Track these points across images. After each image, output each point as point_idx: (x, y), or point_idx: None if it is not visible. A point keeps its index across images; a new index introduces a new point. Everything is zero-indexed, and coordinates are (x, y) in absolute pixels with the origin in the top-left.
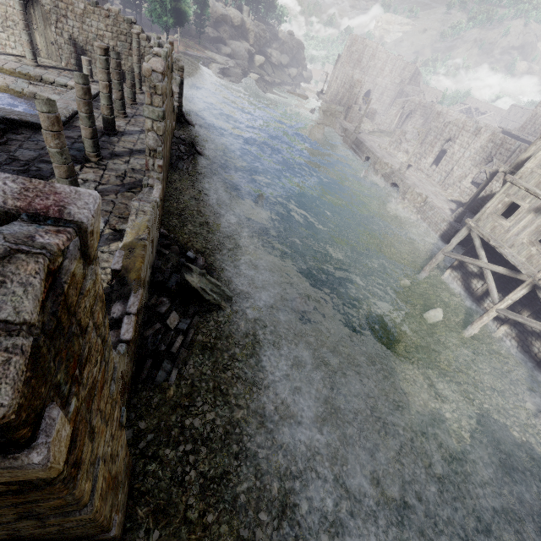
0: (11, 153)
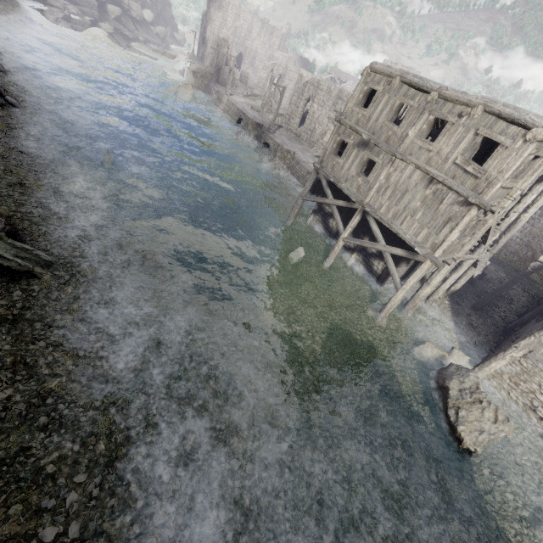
0: None
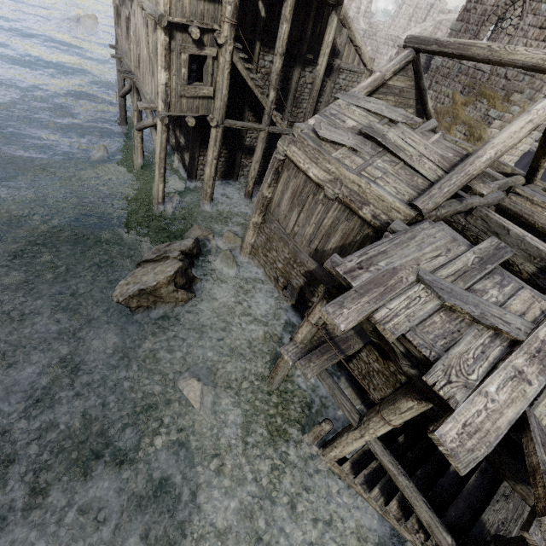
0: None
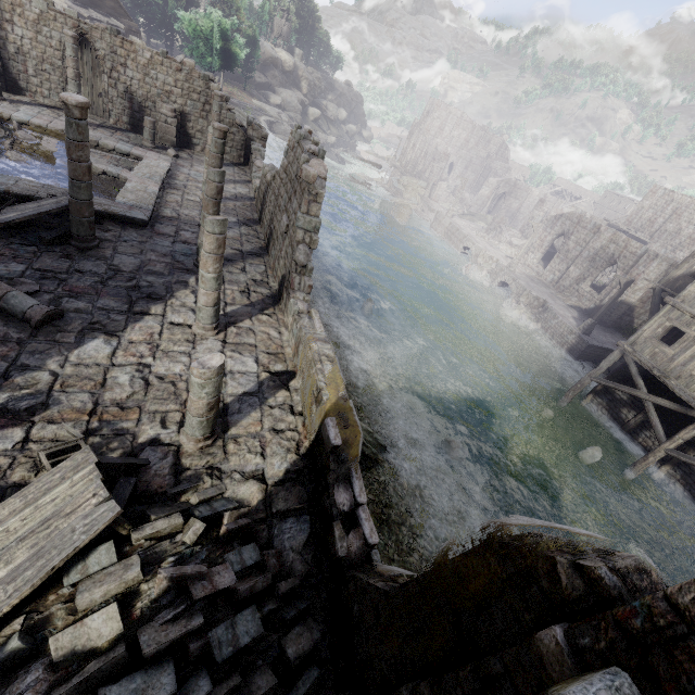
0: (108, 261)
